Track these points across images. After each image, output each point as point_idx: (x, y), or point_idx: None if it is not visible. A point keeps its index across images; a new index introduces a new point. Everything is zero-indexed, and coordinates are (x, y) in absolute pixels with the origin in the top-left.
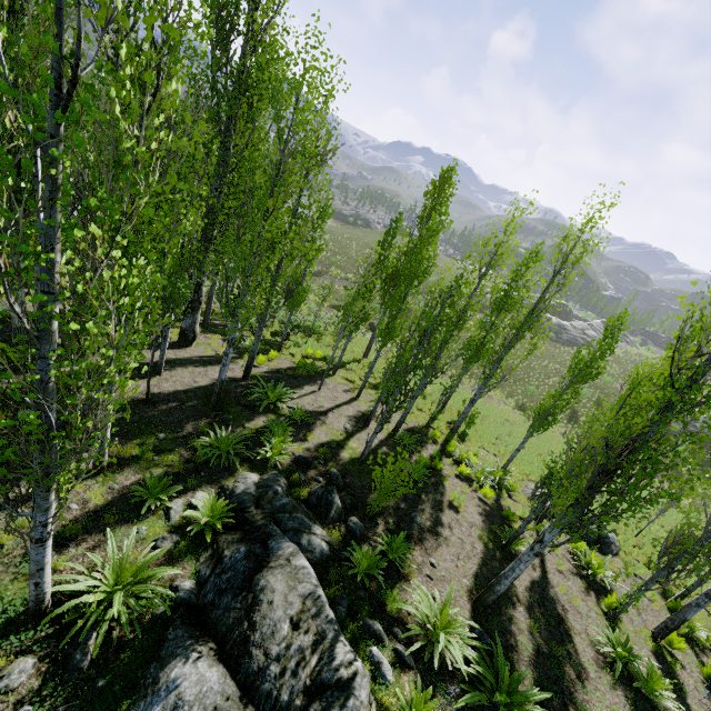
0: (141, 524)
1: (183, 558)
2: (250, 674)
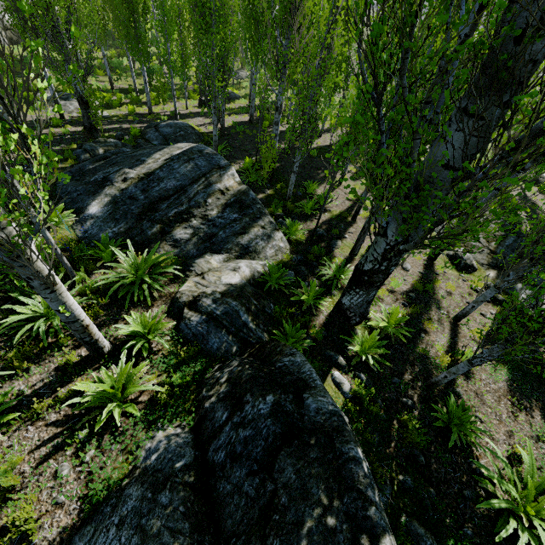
0: None
1: None
2: None
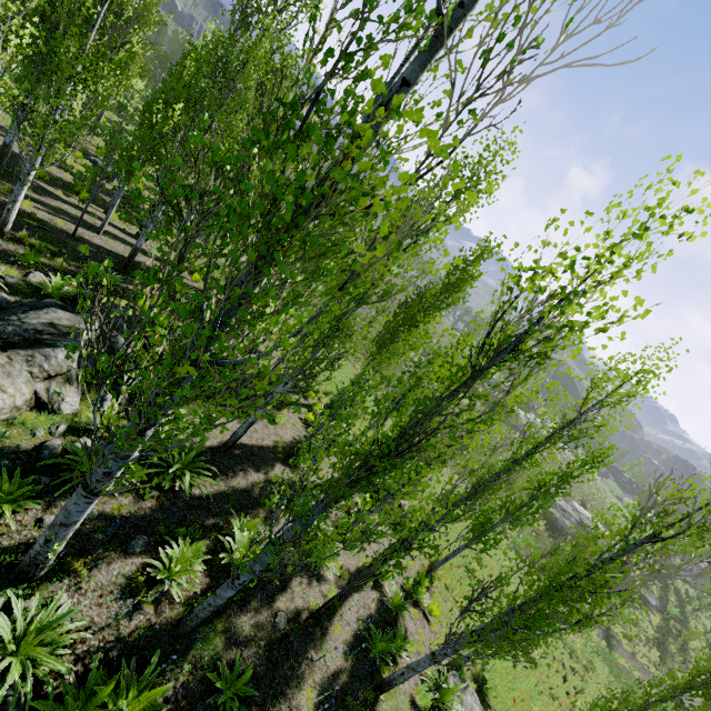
0: (4, 267)
1: (18, 292)
2: (0, 318)
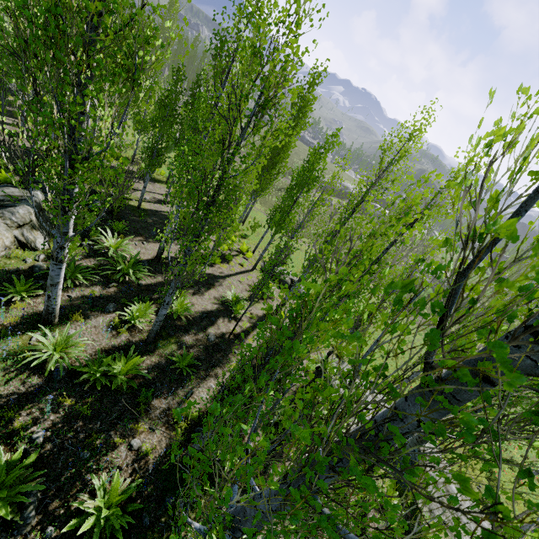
0: None
1: None
2: None
